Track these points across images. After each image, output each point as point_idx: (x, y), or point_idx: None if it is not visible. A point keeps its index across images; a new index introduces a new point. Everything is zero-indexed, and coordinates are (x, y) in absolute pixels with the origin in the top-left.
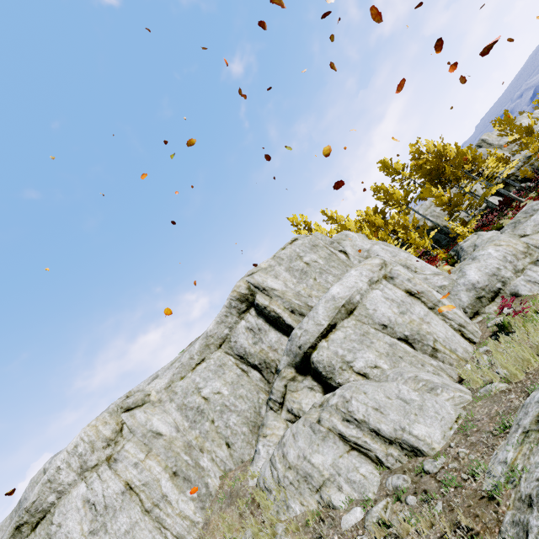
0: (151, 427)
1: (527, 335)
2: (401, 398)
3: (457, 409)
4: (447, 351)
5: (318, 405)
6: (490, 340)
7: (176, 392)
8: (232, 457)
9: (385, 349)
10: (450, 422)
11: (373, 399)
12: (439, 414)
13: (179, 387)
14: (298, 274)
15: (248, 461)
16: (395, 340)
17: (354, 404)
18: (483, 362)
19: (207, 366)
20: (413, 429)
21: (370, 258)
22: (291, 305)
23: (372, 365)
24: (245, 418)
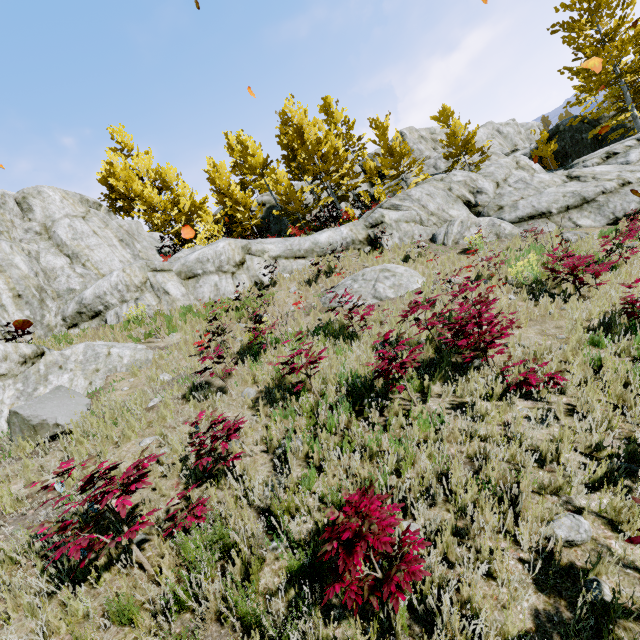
0: None
1: None
2: None
3: None
4: None
5: None
6: None
7: None
8: None
9: None
10: None
11: None
12: None
13: None
14: None
15: None
16: None
17: None
18: None
19: None
20: None
21: None
22: None
23: None
24: None
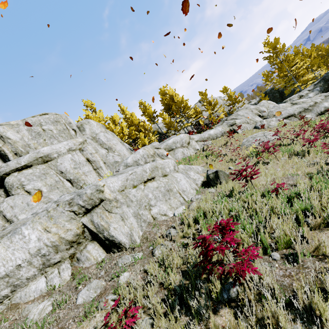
0: None
1: None
2: (28, 203)
3: None
4: None
5: None
6: None
7: None
8: None
9: (51, 182)
10: None
11: (14, 202)
12: None
13: None
14: (34, 134)
15: None
16: (64, 180)
17: (4, 204)
18: None
19: None
20: (20, 216)
21: (80, 138)
22: (16, 150)
23: (37, 189)
24: None
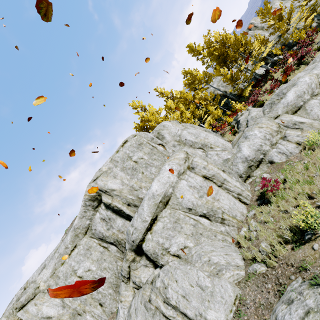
0: (41, 315)
1: (278, 206)
2: (199, 285)
3: (235, 290)
4: (230, 218)
5: (150, 282)
6: (256, 208)
7: (59, 277)
8: (105, 312)
9: (190, 230)
10: (230, 305)
11: (181, 287)
12: (223, 299)
13: (61, 273)
14: (130, 172)
15: (115, 313)
16: (197, 217)
17: (169, 292)
18: (252, 228)
19: (78, 252)
20: (207, 315)
21: (178, 152)
22: (127, 200)
23: (182, 247)
24: (109, 283)
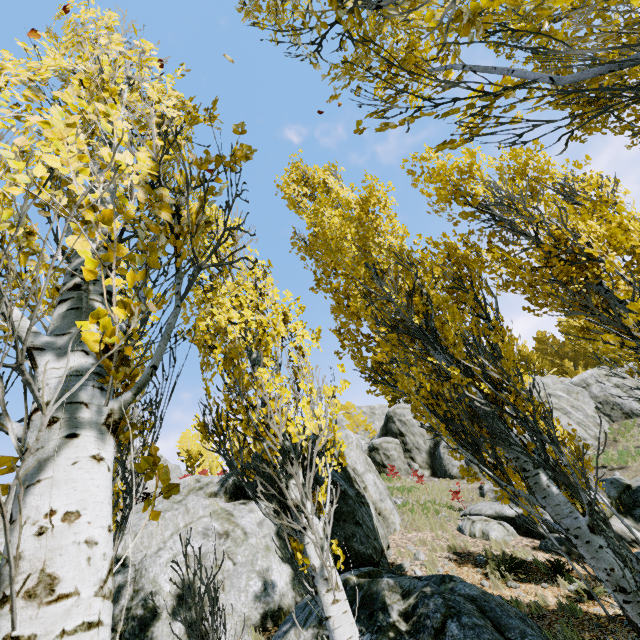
0: None
1: None
2: None
3: None
4: None
5: None
6: None
7: None
8: None
9: None
10: None
11: None
12: None
13: None
14: None
15: None
16: None
17: None
18: None
19: None
20: None
21: None
22: None
23: None
24: None
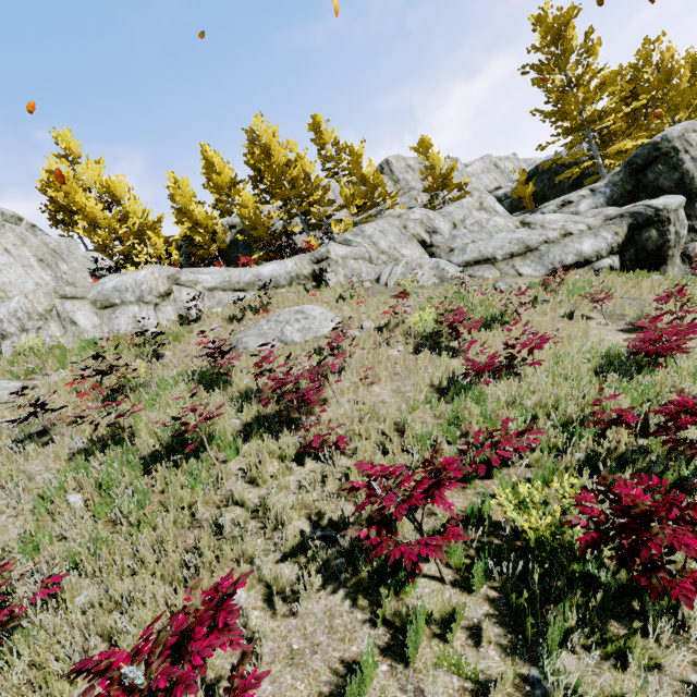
0: None
1: None
2: None
3: None
4: None
5: None
6: None
7: None
8: None
9: None
10: None
11: None
12: None
13: None
14: None
15: None
16: None
17: None
18: None
19: None
20: None
21: None
22: None
23: None
24: None
